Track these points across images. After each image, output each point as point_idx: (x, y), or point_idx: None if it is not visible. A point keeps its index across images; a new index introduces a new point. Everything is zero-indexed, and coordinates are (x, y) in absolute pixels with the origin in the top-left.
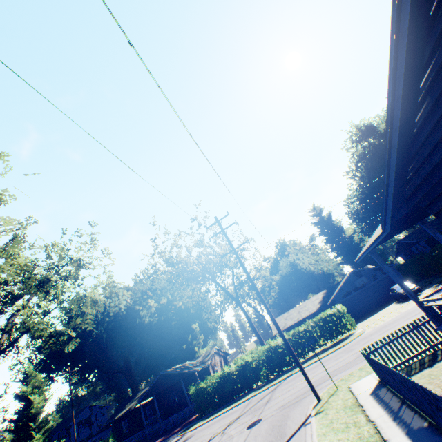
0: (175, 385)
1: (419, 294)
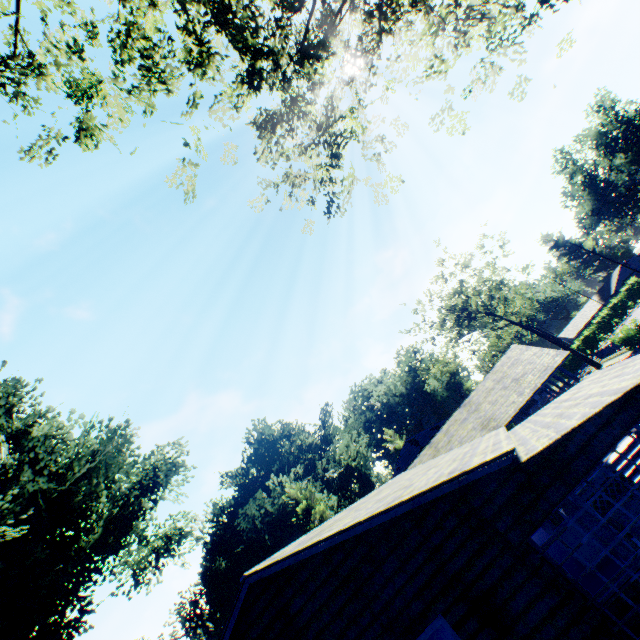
0: None
1: None
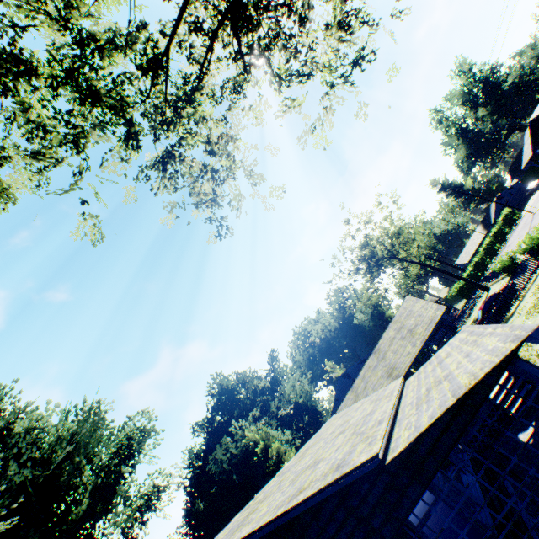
0: None
1: None
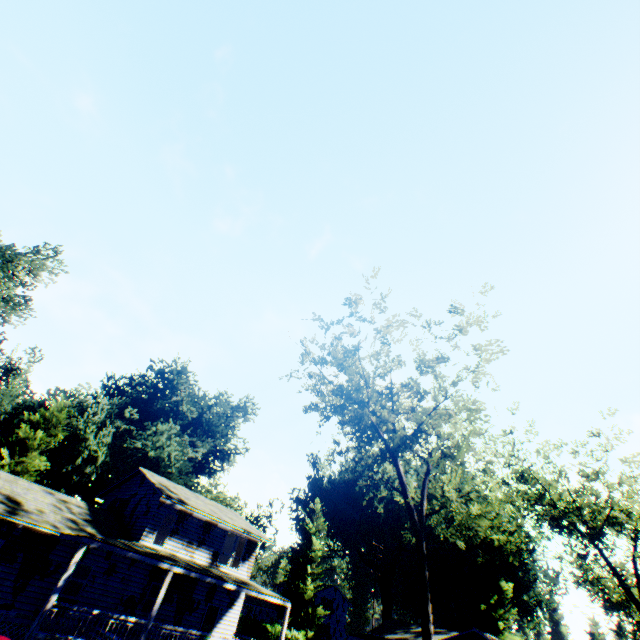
0: None
1: None
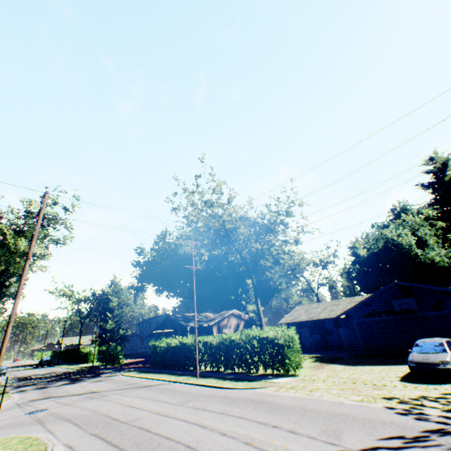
0: (189, 328)
1: (441, 382)
